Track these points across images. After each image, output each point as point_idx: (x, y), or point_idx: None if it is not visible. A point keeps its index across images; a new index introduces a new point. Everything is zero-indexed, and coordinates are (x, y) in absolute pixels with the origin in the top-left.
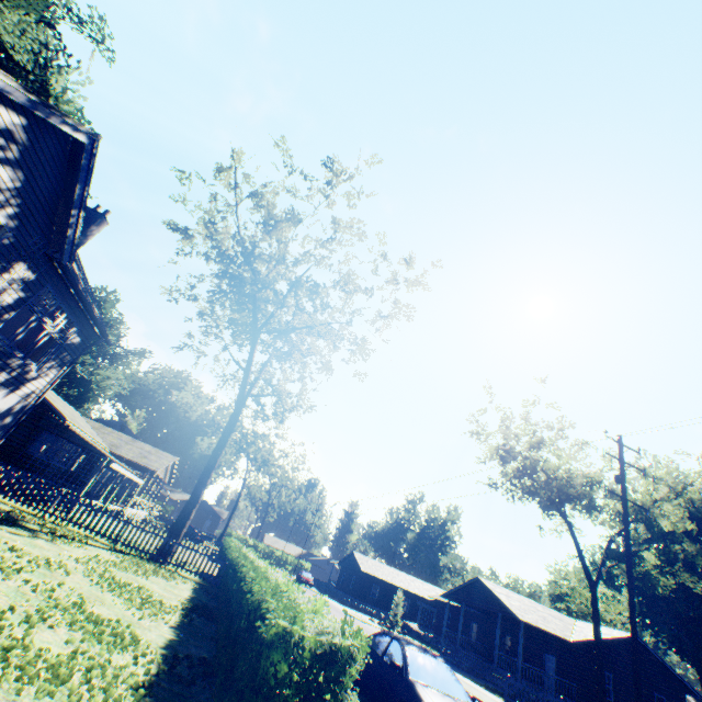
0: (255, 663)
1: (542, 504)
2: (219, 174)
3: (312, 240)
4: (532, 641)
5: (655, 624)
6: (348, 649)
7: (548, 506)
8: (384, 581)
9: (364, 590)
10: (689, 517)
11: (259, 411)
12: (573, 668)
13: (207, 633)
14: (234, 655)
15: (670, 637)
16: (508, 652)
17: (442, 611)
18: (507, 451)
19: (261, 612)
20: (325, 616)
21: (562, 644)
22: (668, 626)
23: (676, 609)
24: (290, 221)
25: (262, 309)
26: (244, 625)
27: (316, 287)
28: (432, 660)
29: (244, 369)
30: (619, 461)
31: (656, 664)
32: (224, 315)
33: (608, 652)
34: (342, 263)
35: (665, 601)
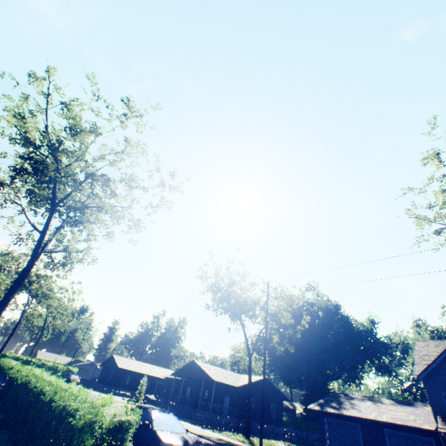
0: (67, 444)
1: (231, 315)
2: (33, 81)
3: (108, 148)
4: (219, 390)
5: (275, 369)
6: (129, 421)
7: (234, 316)
8: (134, 372)
9: (119, 380)
10: (293, 315)
11: (50, 263)
12: (237, 400)
13: (2, 438)
14: (42, 445)
15: (280, 374)
16: (206, 399)
17: (171, 384)
18: (217, 287)
19: (66, 413)
20: (111, 406)
21: (233, 389)
22: (280, 369)
23: (284, 360)
24: (93, 132)
25: (61, 188)
26: (54, 424)
27: (108, 181)
28: (167, 415)
29: (40, 231)
30: (267, 294)
31: (273, 389)
32: (22, 185)
33: (254, 388)
34: (128, 167)
35: (280, 357)
